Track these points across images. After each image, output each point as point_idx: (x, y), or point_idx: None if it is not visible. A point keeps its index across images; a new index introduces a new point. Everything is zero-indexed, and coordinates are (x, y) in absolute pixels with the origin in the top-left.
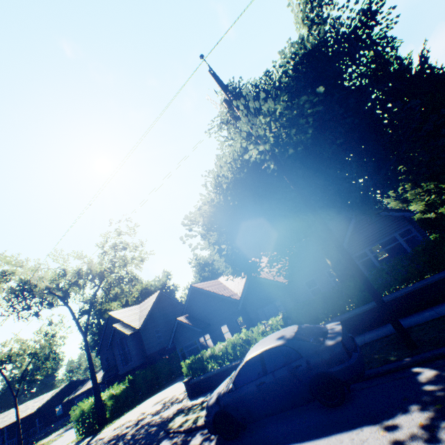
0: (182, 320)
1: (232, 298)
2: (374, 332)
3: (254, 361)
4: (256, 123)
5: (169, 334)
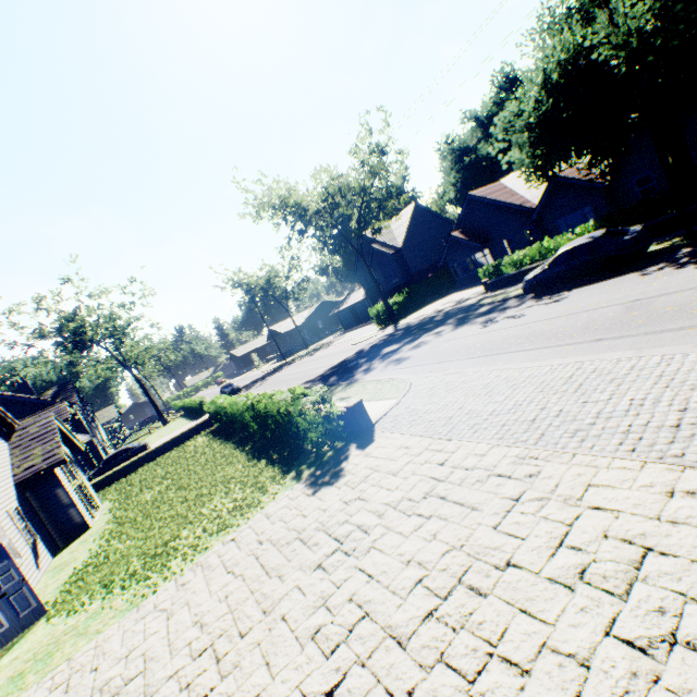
0: (456, 236)
1: (523, 208)
2: (678, 232)
3: (565, 254)
4: (616, 34)
5: (430, 254)
